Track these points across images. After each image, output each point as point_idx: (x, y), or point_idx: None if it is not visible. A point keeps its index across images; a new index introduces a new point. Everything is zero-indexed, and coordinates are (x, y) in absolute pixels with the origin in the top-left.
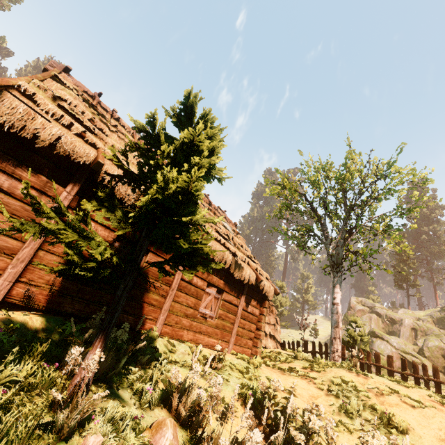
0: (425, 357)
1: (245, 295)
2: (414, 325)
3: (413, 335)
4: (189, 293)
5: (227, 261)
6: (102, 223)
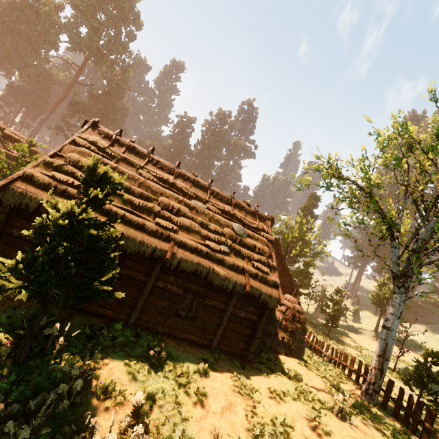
0: None
1: (237, 301)
2: None
3: None
4: (163, 296)
5: (202, 272)
6: None
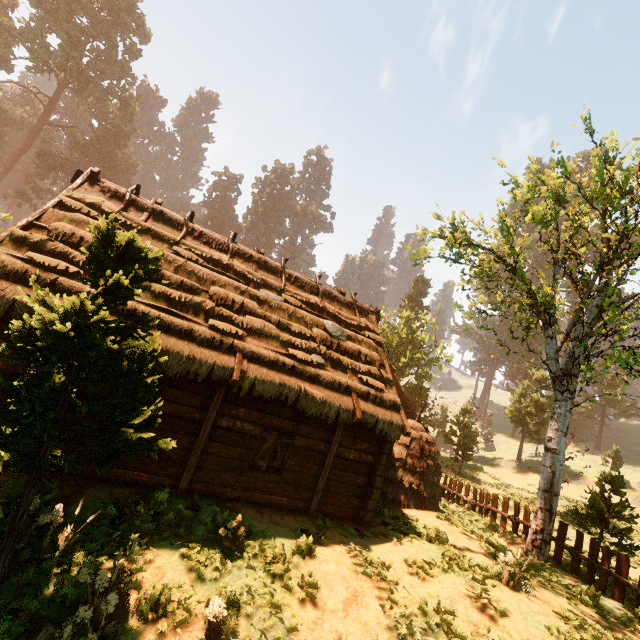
0: None
1: (342, 436)
2: None
3: None
4: (230, 441)
5: (289, 397)
6: None
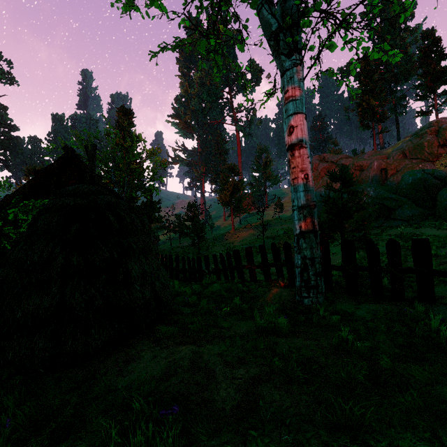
0: (405, 196)
1: None
2: (385, 164)
3: (383, 176)
4: None
5: None
6: None
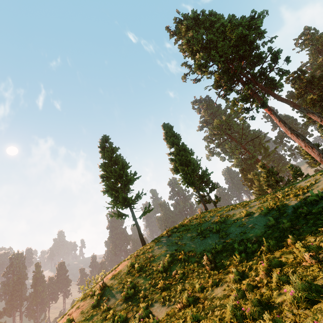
0: None
1: None
2: None
3: None
4: None
5: None
6: None
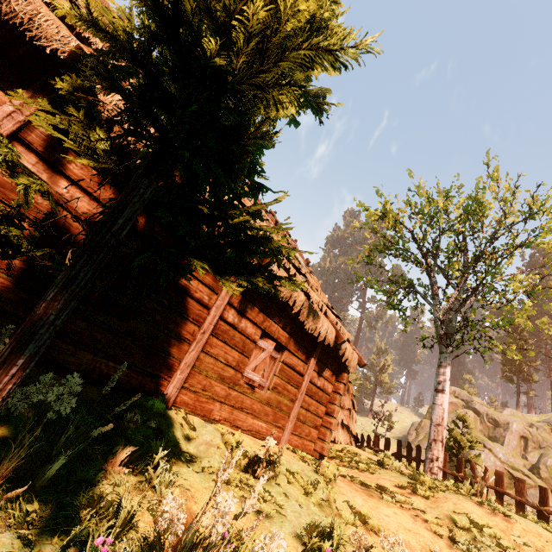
0: (540, 478)
1: (316, 361)
2: (525, 432)
3: (522, 445)
4: (231, 342)
5: (296, 302)
6: (85, 188)
